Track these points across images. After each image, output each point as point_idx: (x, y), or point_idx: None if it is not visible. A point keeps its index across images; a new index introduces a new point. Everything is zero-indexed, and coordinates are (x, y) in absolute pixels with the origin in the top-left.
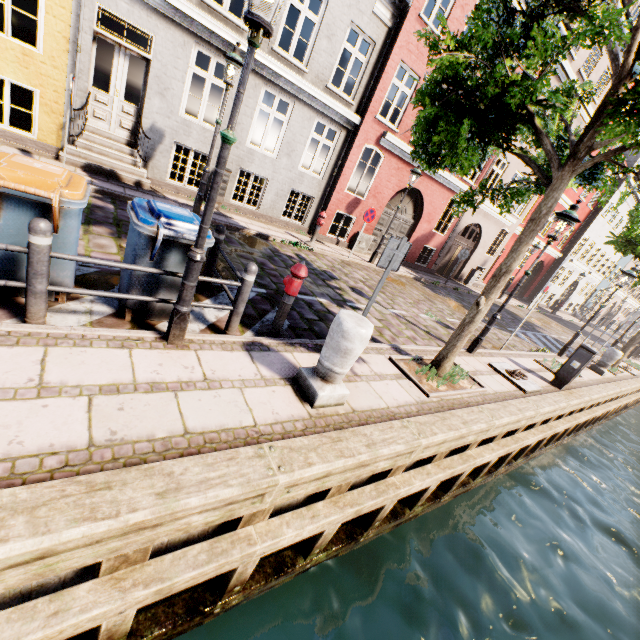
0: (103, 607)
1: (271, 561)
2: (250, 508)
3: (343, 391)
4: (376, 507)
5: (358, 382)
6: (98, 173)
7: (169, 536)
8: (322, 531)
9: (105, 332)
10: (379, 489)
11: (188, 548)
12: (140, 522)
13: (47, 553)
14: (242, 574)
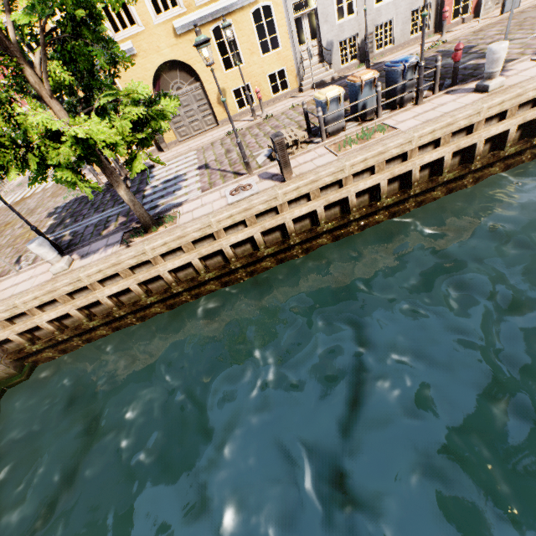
0: (445, 149)
1: (488, 155)
2: (476, 120)
3: (501, 80)
4: (535, 117)
5: (509, 78)
6: (317, 87)
7: (455, 130)
8: (508, 133)
9: (398, 111)
10: (534, 110)
11: (459, 139)
12: (449, 122)
13: (433, 131)
14: (478, 149)
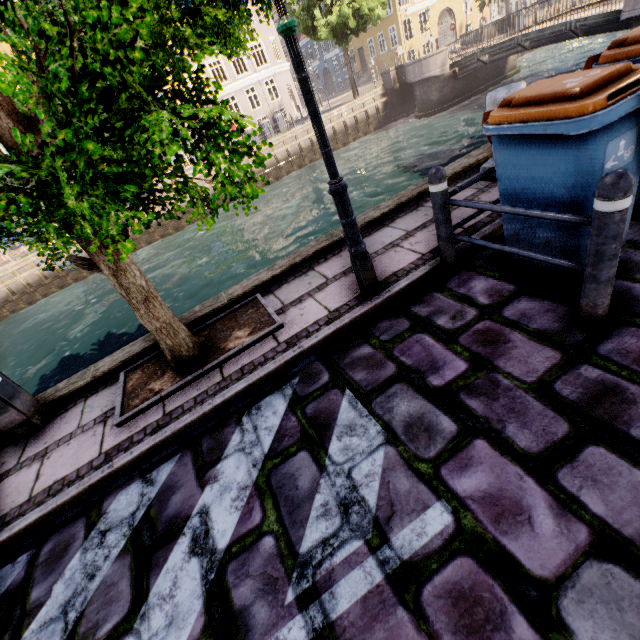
0: None
1: None
2: None
3: None
4: None
5: None
6: None
7: None
8: None
9: None
10: None
11: None
12: None
13: None
14: None
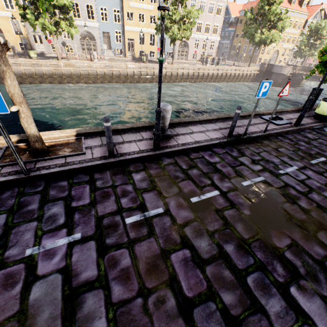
0: None
1: None
2: None
3: None
4: None
5: None
6: None
7: None
8: None
9: None
10: None
11: None
12: None
13: None
14: None
